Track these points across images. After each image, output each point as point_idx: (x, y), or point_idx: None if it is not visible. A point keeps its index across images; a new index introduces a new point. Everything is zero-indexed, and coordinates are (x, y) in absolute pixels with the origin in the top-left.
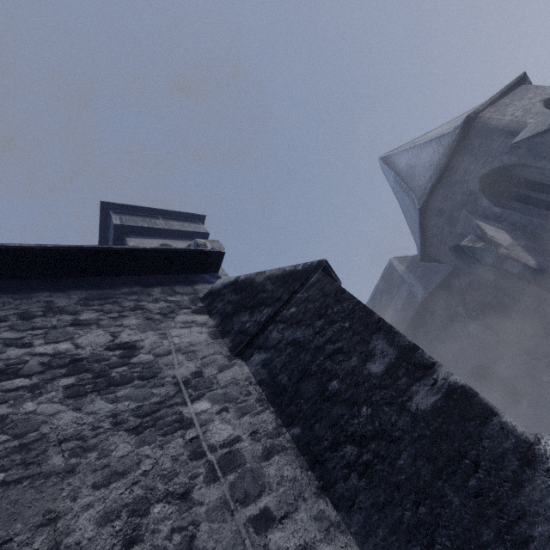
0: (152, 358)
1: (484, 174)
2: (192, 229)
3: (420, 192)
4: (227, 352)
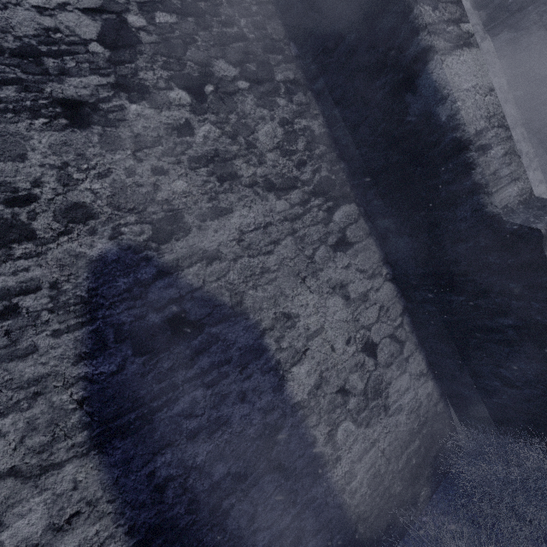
0: None
1: None
2: None
3: None
4: (481, 26)
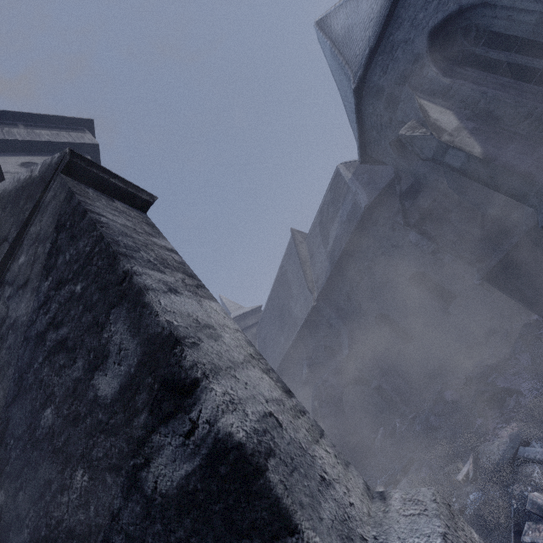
0: None
1: (434, 26)
2: (72, 139)
3: (357, 64)
4: None
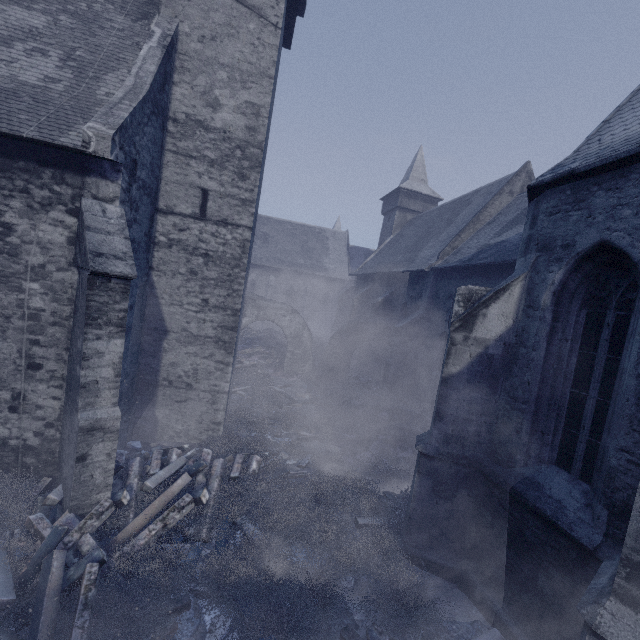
0: (19, 243)
1: (610, 244)
2: None
3: (578, 155)
4: (71, 259)
